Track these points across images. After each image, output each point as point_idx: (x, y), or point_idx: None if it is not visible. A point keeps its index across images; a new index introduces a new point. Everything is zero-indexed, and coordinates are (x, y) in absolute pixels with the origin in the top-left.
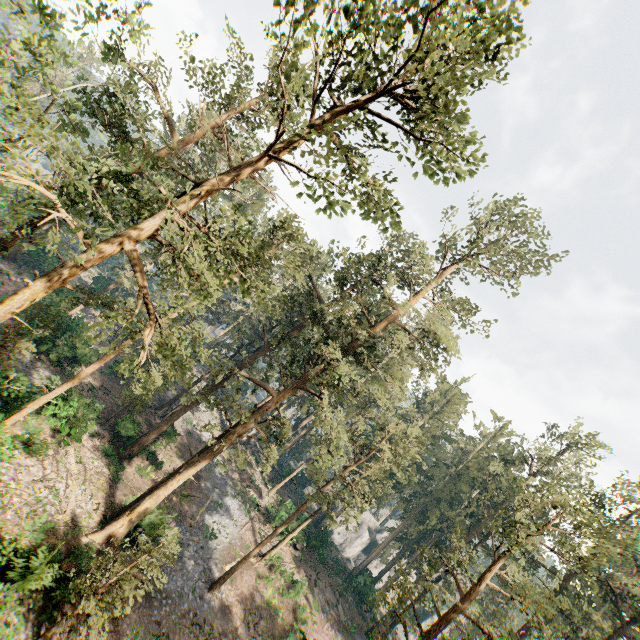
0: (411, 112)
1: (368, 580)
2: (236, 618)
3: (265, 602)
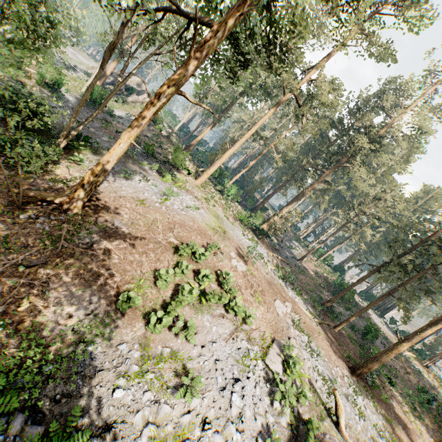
0: (407, 8)
1: (371, 294)
2: (310, 272)
3: (321, 273)
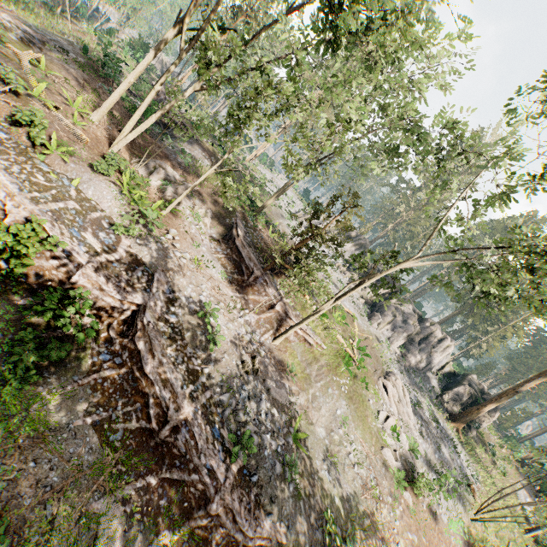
0: None
1: None
2: None
3: None
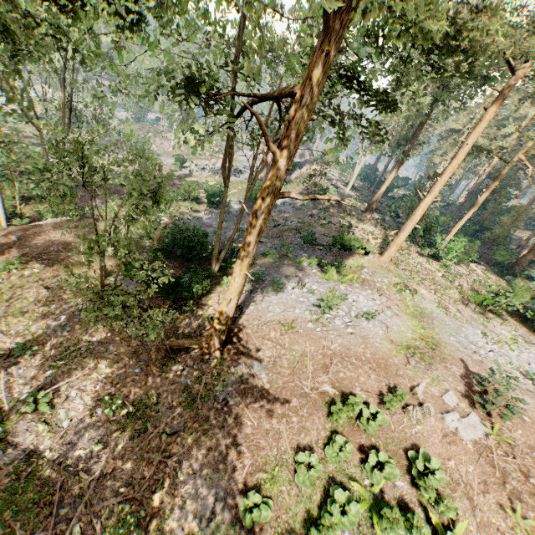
0: None
1: None
2: None
3: None
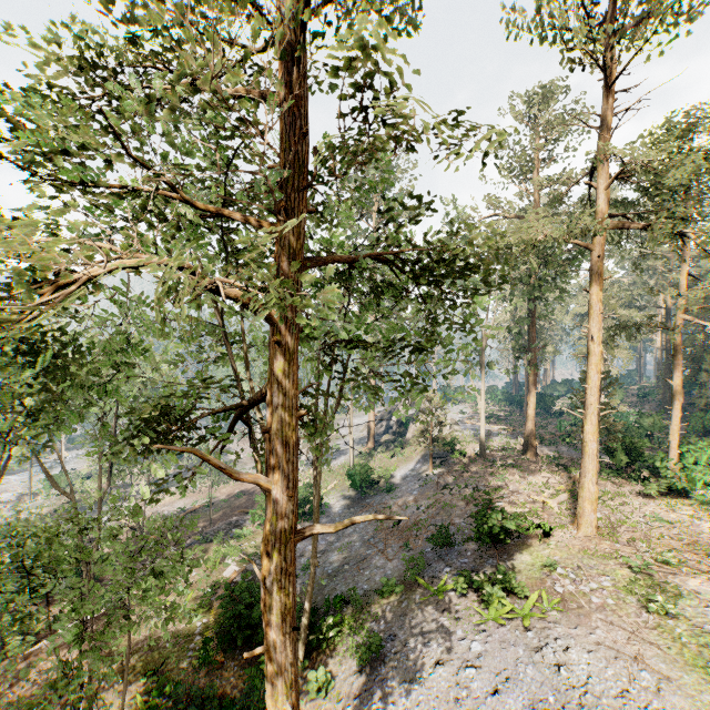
0: None
1: None
2: None
3: None
